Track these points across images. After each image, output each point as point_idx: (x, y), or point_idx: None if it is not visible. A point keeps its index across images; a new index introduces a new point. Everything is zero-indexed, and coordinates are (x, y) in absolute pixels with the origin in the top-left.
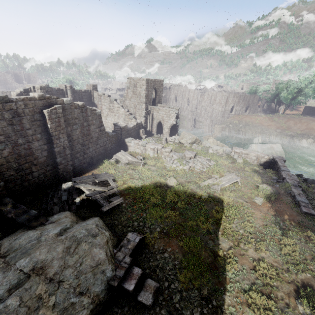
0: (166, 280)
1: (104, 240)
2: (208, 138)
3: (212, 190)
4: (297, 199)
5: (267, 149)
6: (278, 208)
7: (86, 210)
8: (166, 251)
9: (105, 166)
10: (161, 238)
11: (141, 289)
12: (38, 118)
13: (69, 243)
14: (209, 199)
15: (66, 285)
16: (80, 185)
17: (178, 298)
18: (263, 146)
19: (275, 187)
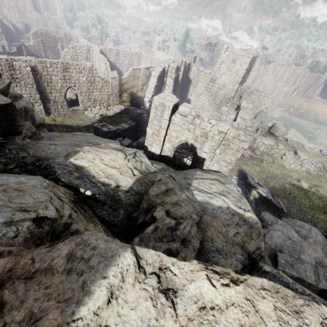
0: None
1: None
2: (290, 129)
3: None
4: None
5: None
6: None
7: (262, 208)
8: None
9: None
10: None
11: None
12: None
13: (320, 246)
14: None
15: None
16: (258, 187)
17: None
18: None
19: None
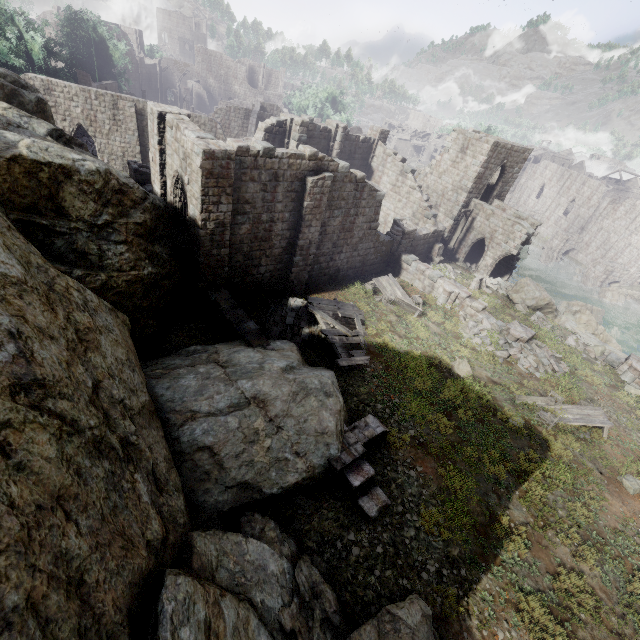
0: (401, 503)
1: (338, 407)
2: (580, 311)
3: (536, 419)
4: None
5: None
6: None
7: (313, 352)
8: (413, 468)
9: (353, 292)
10: (412, 447)
11: (364, 493)
12: (296, 189)
13: (297, 389)
14: (522, 431)
15: (284, 435)
16: (318, 312)
17: (411, 534)
18: None
19: None
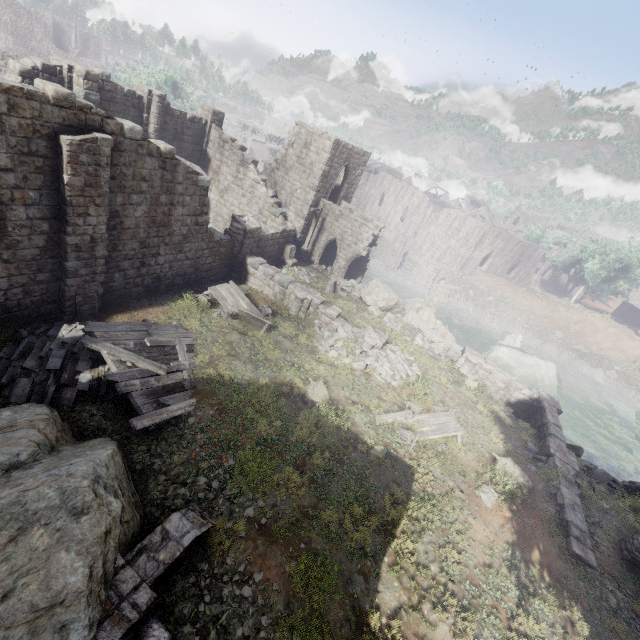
0: None
1: (100, 529)
2: (422, 308)
3: (397, 440)
4: (566, 515)
5: (526, 366)
6: (523, 528)
7: (98, 410)
8: (249, 581)
9: (182, 306)
10: (250, 538)
11: None
12: (40, 151)
13: None
14: (385, 462)
15: None
16: (102, 345)
17: None
18: (522, 358)
19: (528, 471)
